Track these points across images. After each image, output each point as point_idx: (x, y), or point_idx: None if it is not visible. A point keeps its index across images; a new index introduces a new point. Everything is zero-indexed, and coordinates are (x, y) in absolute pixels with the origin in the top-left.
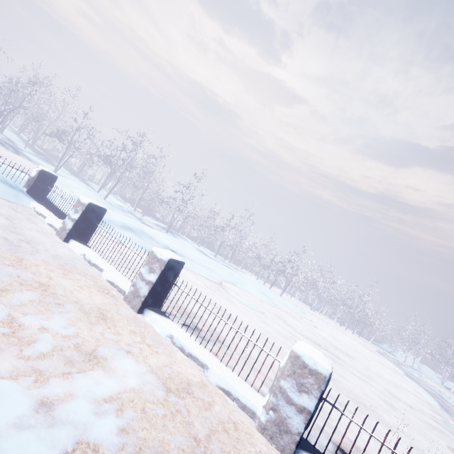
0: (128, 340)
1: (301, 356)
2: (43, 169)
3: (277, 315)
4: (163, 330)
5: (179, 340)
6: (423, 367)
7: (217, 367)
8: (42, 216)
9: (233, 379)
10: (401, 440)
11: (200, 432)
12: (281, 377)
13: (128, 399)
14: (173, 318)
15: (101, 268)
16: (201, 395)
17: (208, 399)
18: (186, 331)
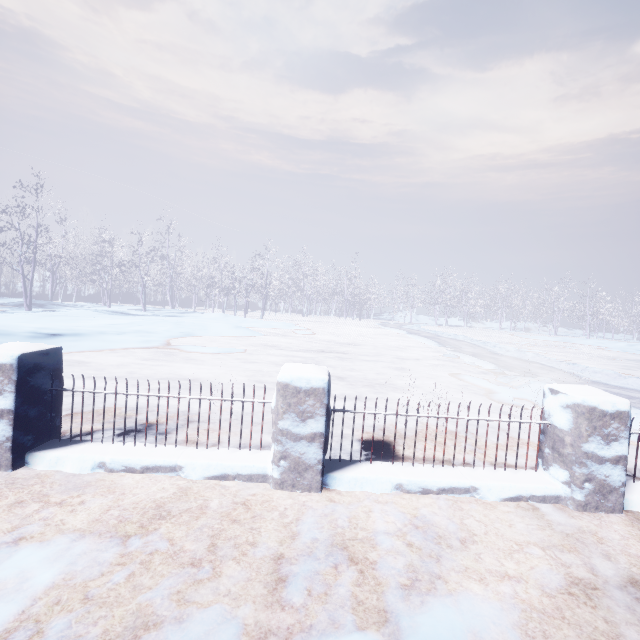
0: (10, 522)
1: (290, 382)
2: None
3: (264, 344)
4: (81, 466)
5: (117, 462)
6: (419, 317)
7: (195, 458)
8: None
9: (223, 458)
10: (415, 395)
11: (198, 551)
12: (278, 419)
13: (48, 607)
14: (91, 439)
15: None
16: (185, 506)
17: (197, 503)
18: (130, 440)
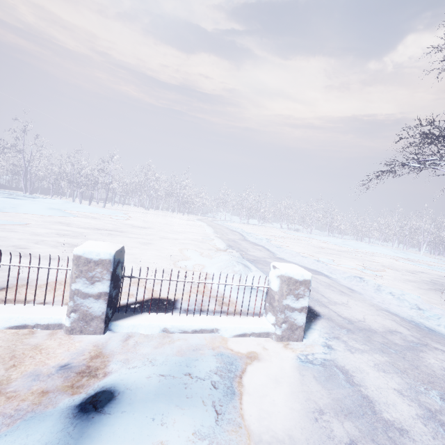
0: None
1: None
2: None
3: (70, 223)
4: None
5: None
6: (233, 217)
7: None
8: None
9: None
10: None
11: None
12: None
13: None
14: None
15: None
16: None
17: None
18: None
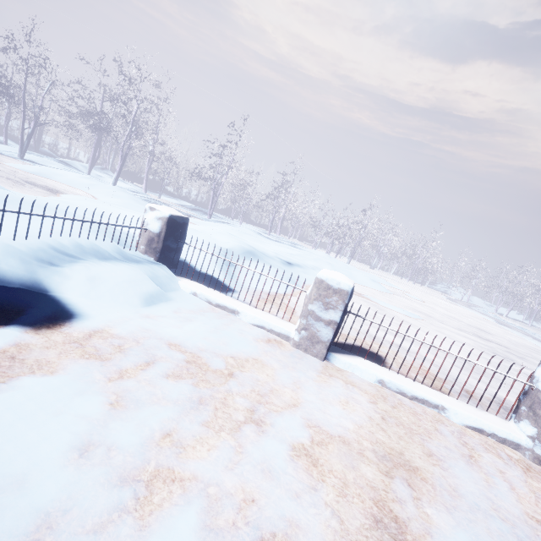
0: None
1: None
2: (170, 213)
3: (400, 304)
4: None
5: None
6: (473, 298)
7: None
8: (226, 309)
9: None
10: None
11: None
12: None
13: None
14: None
15: (435, 404)
16: None
17: None
18: None
